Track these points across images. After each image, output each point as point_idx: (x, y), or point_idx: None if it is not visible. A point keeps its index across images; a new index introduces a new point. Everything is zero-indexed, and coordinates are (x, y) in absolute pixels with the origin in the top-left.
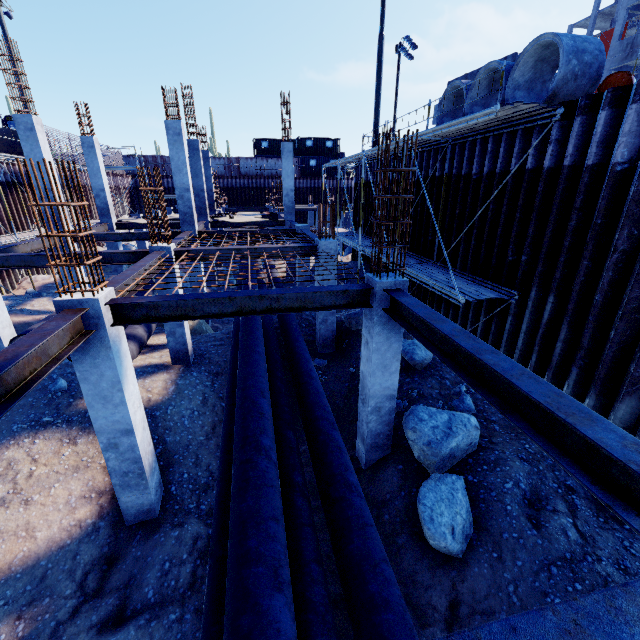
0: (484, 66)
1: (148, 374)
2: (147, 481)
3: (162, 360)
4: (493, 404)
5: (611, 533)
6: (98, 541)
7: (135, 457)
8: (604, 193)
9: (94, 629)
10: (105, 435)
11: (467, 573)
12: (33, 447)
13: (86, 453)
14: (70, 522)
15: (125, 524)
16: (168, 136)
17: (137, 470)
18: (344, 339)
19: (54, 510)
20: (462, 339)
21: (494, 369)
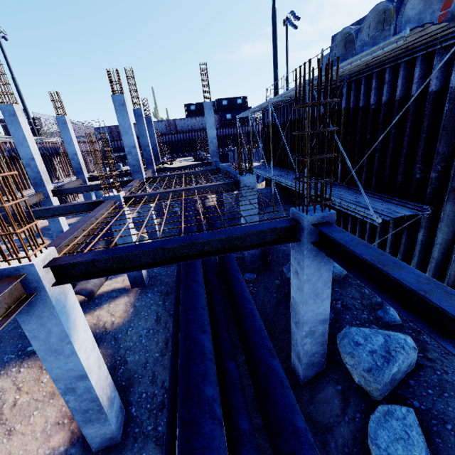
0: (372, 8)
1: (112, 299)
2: (106, 415)
3: (124, 284)
4: None
5: None
6: None
7: (92, 397)
8: None
9: None
10: (62, 382)
11: None
12: (18, 376)
13: None
14: (45, 451)
15: (92, 449)
16: (115, 107)
17: (96, 407)
18: (268, 254)
19: (32, 439)
20: (441, 298)
21: None
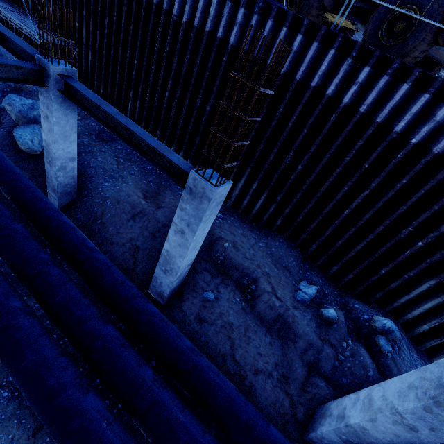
0: None
1: None
2: None
3: None
4: (12, 54)
5: (102, 145)
6: None
7: None
8: None
9: None
10: None
11: (41, 157)
12: None
13: None
14: None
15: None
16: None
17: None
18: None
19: None
20: (0, 28)
21: (8, 36)
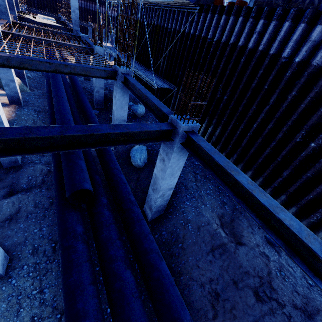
0: None
1: None
2: None
3: (2, 101)
4: (147, 108)
5: None
6: None
7: None
8: (204, 50)
9: (0, 197)
10: None
11: (143, 171)
12: None
13: None
14: None
15: (3, 168)
16: None
17: None
18: (108, 102)
19: None
20: (143, 90)
21: (148, 97)
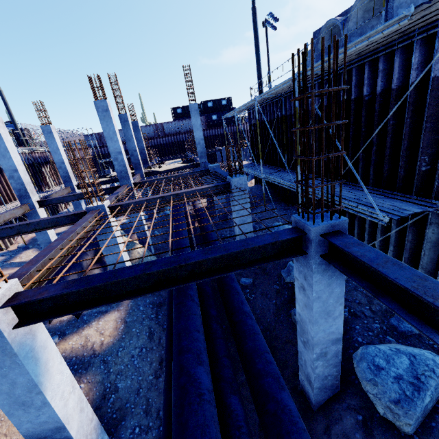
0: None
1: (102, 314)
2: None
3: None
4: None
5: None
6: None
7: None
8: None
9: None
10: (34, 437)
11: None
12: None
13: None
14: None
15: None
16: (98, 113)
17: None
18: None
19: None
20: None
21: None
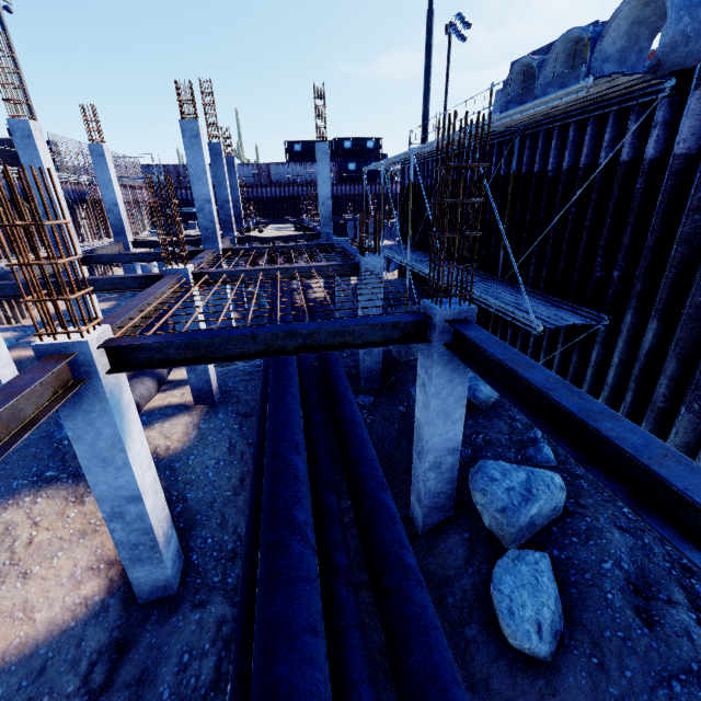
0: (562, 35)
1: (167, 417)
2: (161, 554)
3: (183, 399)
4: (617, 495)
5: None
6: (107, 623)
7: (145, 527)
8: None
9: None
10: (108, 503)
11: (559, 683)
12: (34, 507)
13: (94, 514)
14: (74, 600)
15: (138, 602)
16: (184, 139)
17: (149, 542)
18: (392, 371)
19: (56, 585)
20: (563, 395)
21: (621, 447)
